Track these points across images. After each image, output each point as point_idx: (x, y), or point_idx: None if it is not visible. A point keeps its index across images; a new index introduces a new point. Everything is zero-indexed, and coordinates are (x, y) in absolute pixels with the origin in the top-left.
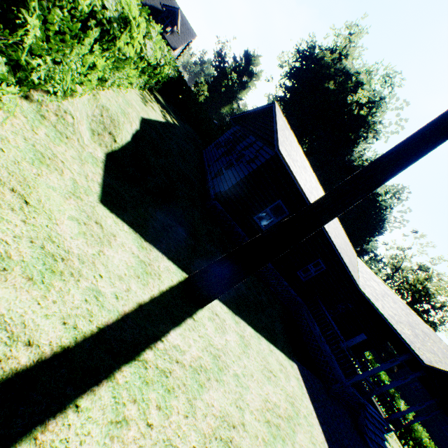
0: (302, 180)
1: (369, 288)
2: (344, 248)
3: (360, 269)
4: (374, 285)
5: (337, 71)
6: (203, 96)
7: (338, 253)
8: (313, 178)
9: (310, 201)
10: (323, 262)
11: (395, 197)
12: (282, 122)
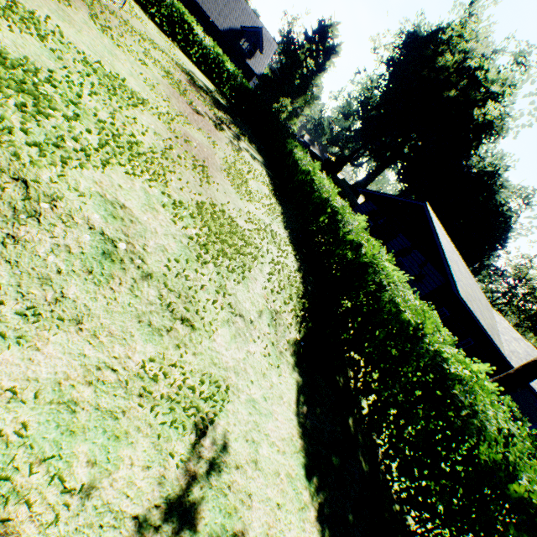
0: (467, 296)
1: (513, 354)
2: (490, 323)
3: (499, 328)
4: (516, 347)
5: (454, 61)
6: (285, 111)
7: (492, 341)
8: (458, 258)
9: (476, 315)
10: (472, 339)
11: (523, 203)
12: (438, 230)
